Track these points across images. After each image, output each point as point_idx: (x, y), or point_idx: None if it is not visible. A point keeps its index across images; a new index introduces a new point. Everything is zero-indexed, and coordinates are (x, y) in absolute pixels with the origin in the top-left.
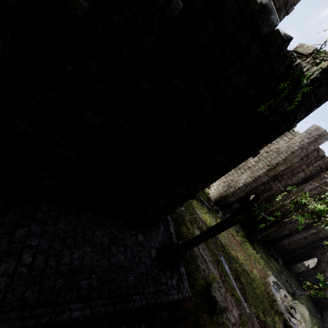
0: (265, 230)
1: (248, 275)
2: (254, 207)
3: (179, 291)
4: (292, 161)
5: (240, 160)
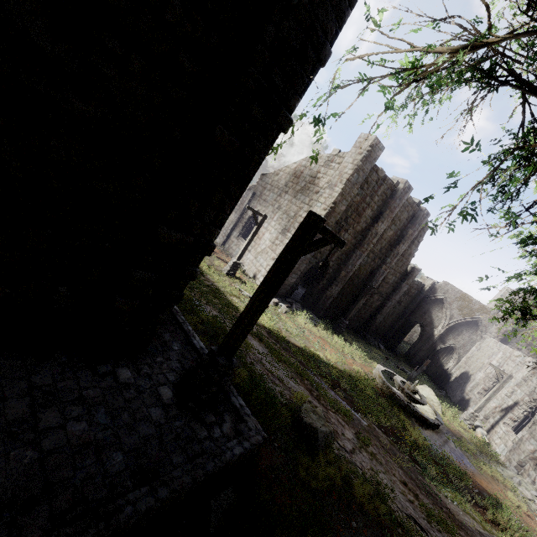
0: (351, 309)
1: (350, 376)
2: (314, 216)
3: (241, 438)
4: (352, 194)
5: (265, 142)
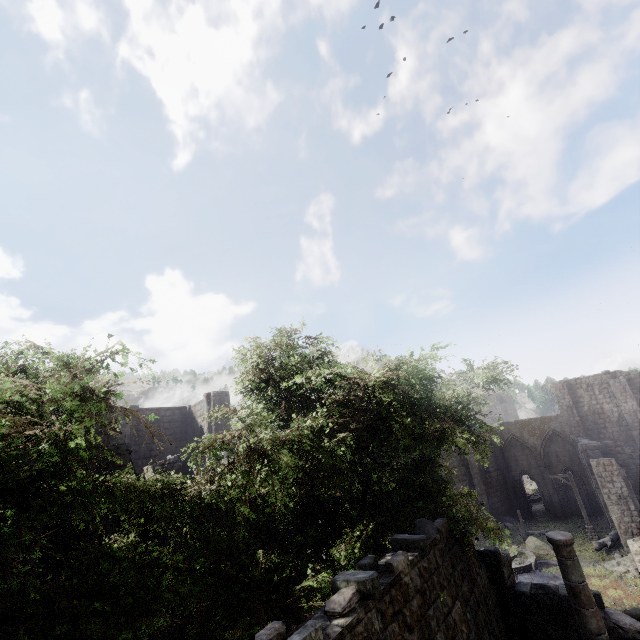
0: None
1: None
2: None
3: None
4: None
5: None
